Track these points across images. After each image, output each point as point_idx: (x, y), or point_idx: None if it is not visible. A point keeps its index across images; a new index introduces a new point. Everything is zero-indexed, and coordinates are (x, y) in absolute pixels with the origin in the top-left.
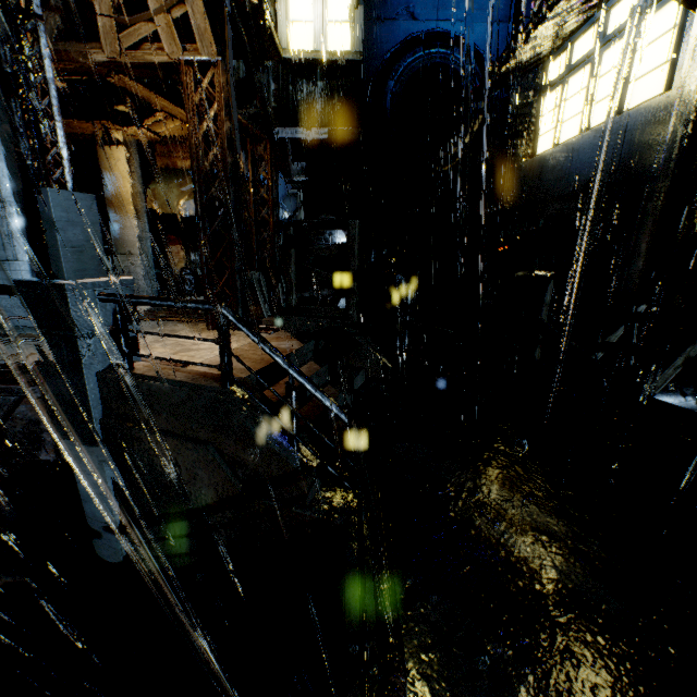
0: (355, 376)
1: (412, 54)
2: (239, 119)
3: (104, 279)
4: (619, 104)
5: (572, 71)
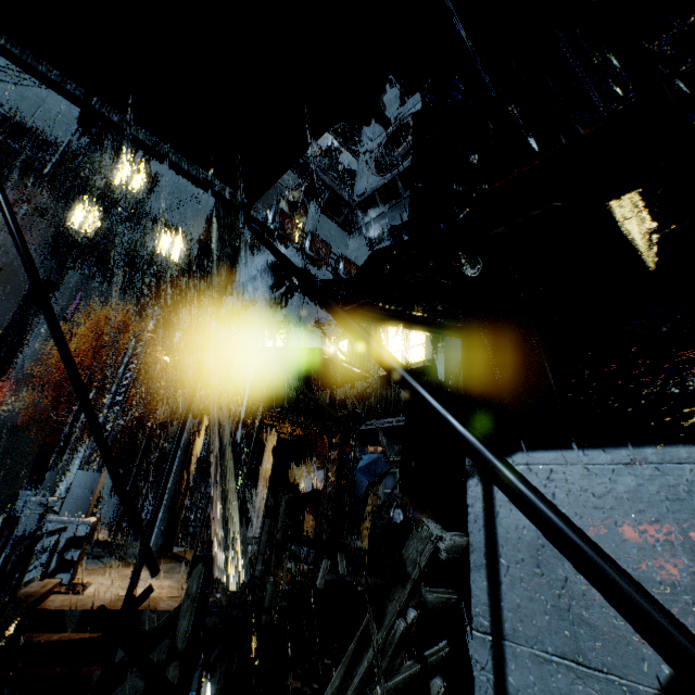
0: None
1: None
2: (302, 421)
3: (73, 518)
4: None
5: None
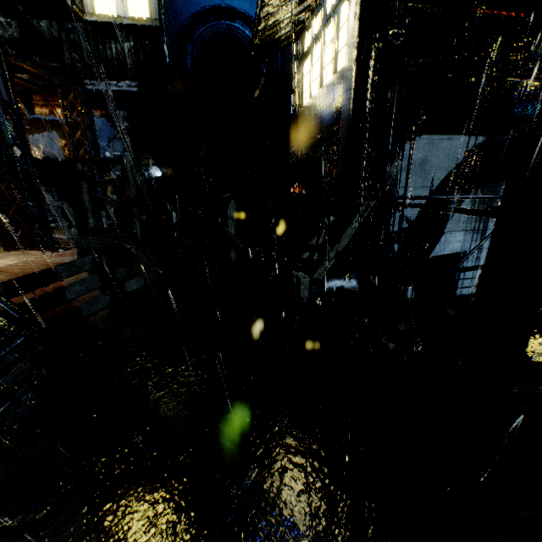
0: (127, 281)
1: (204, 24)
2: (33, 71)
3: None
4: (333, 69)
5: (314, 43)
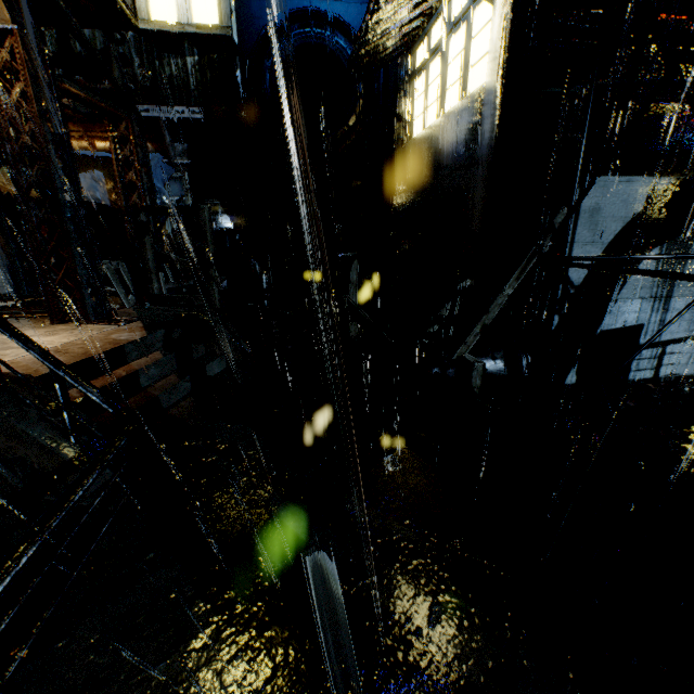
0: (209, 363)
1: (287, 32)
2: (81, 95)
3: None
4: (461, 91)
5: (431, 57)
